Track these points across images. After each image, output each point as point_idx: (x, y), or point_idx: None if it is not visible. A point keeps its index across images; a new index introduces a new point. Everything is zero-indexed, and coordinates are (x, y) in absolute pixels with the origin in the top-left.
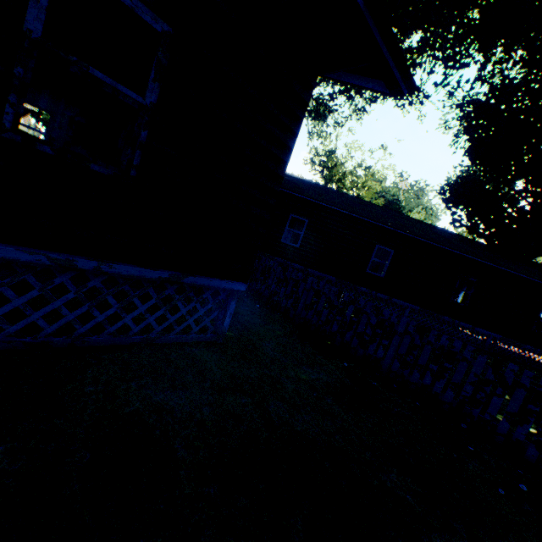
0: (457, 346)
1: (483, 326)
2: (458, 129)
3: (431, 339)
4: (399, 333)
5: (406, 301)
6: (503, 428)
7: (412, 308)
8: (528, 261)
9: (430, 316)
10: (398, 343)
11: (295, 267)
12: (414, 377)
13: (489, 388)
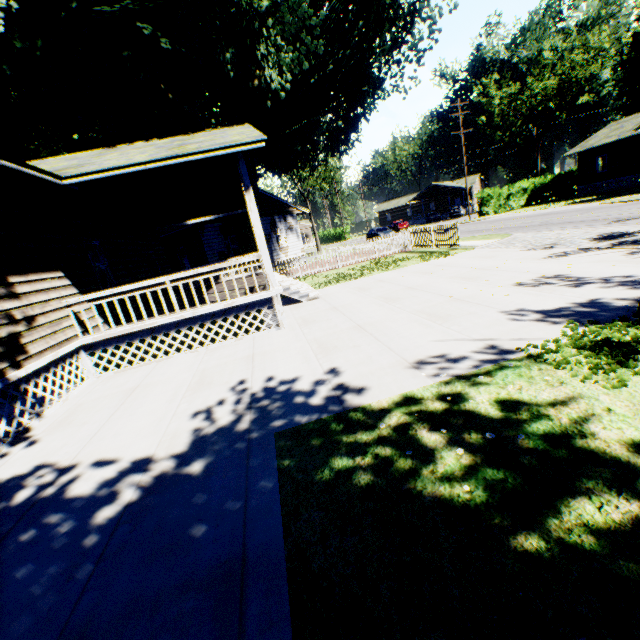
0: None
1: None
2: None
3: None
4: None
5: None
6: None
7: None
8: None
9: None
10: None
11: None
12: None
13: None
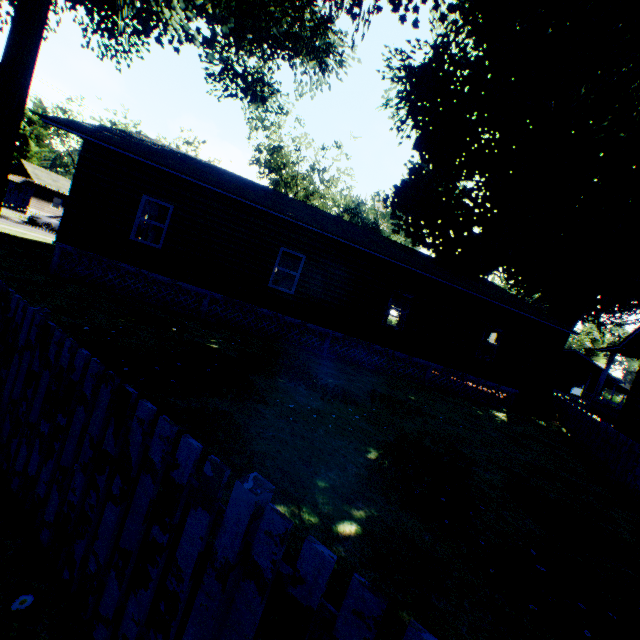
0: (79, 366)
1: (422, 355)
2: (399, 108)
3: (51, 353)
4: (20, 347)
5: (325, 326)
6: (109, 599)
7: (334, 336)
8: (480, 278)
9: (358, 345)
10: (16, 373)
11: (158, 279)
12: (20, 457)
13: (105, 478)
